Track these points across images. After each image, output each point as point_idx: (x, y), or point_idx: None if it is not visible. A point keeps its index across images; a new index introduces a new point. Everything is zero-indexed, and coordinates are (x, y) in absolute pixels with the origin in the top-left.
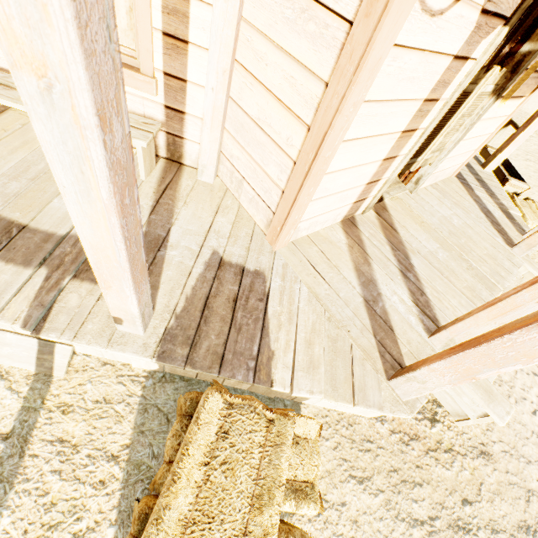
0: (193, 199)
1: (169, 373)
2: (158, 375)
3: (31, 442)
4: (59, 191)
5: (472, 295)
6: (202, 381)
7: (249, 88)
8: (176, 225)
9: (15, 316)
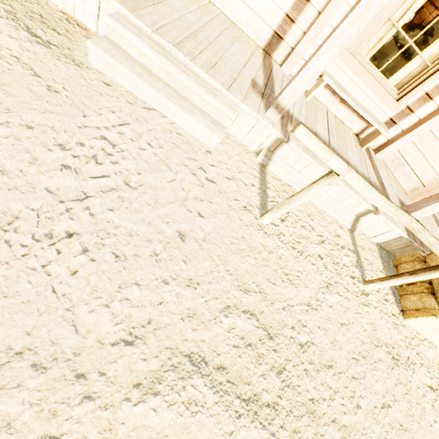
0: (379, 166)
1: (381, 246)
2: (378, 245)
3: (360, 256)
4: (346, 147)
5: None
6: (390, 253)
7: None
8: (382, 178)
9: (369, 203)
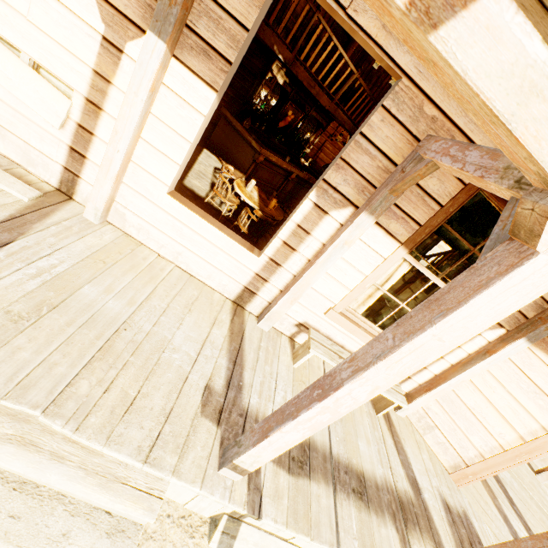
0: (404, 435)
1: None
2: None
3: None
4: (355, 432)
5: (546, 527)
6: None
7: (470, 390)
8: (412, 465)
9: None
